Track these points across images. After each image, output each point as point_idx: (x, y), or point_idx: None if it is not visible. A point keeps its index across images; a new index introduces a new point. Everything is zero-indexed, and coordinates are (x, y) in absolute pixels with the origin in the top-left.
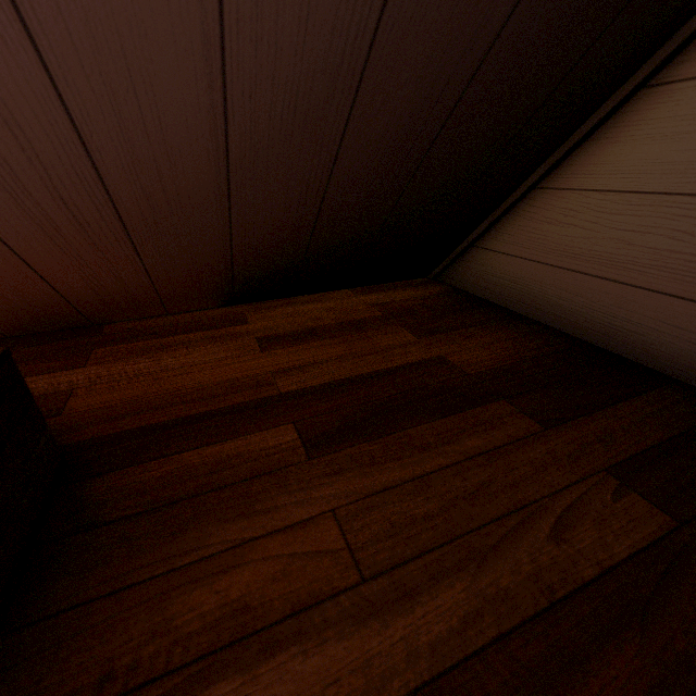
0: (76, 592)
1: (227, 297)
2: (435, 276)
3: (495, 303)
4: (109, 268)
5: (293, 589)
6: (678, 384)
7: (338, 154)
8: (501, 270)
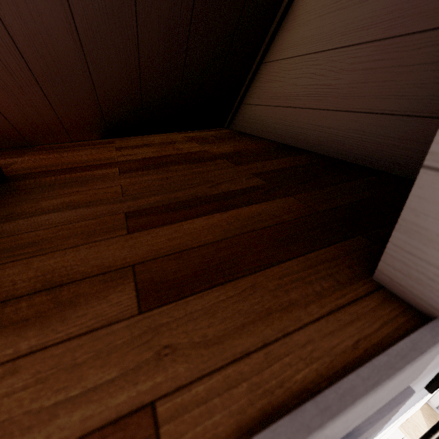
0: (4, 202)
1: (104, 132)
2: (227, 126)
3: (252, 135)
4: (31, 104)
5: (92, 199)
6: (314, 154)
7: (138, 35)
8: (253, 114)
